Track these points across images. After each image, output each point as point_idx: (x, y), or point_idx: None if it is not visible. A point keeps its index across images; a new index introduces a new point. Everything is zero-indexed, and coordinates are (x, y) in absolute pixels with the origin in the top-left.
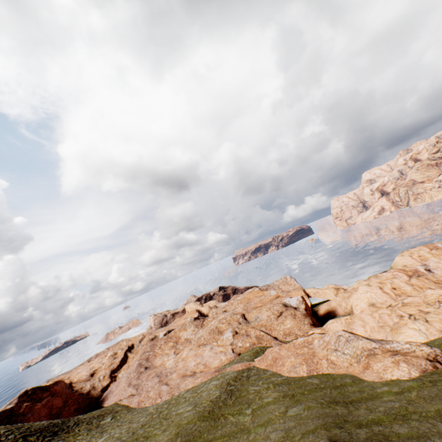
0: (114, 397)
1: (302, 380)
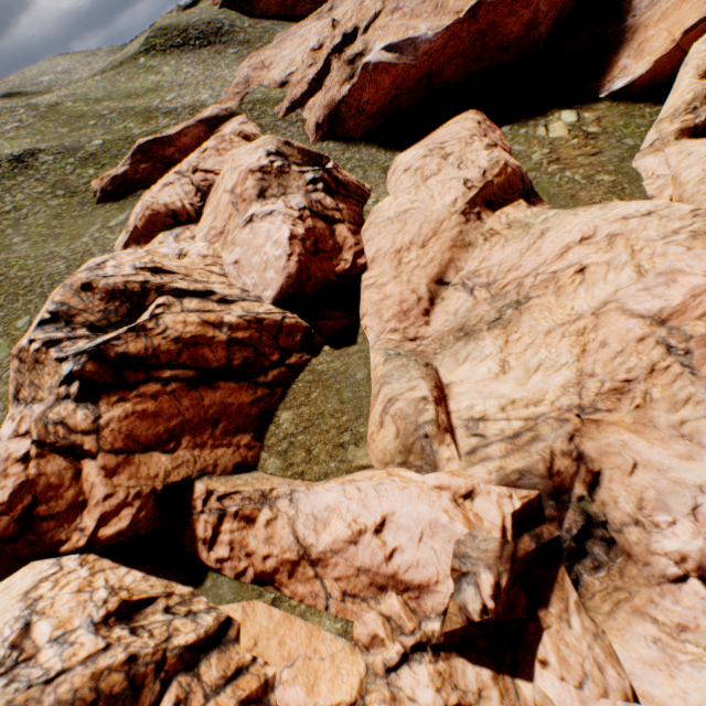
0: None
1: None
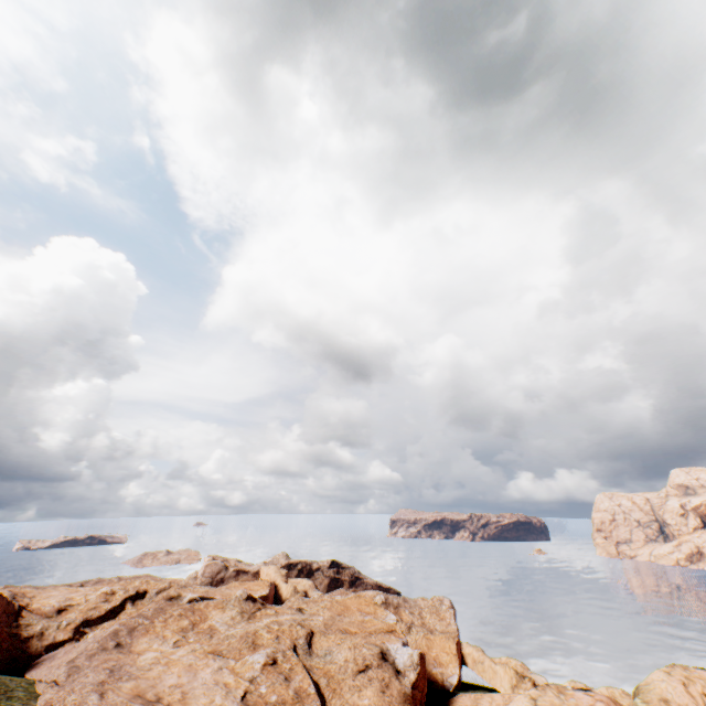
0: (46, 669)
1: None
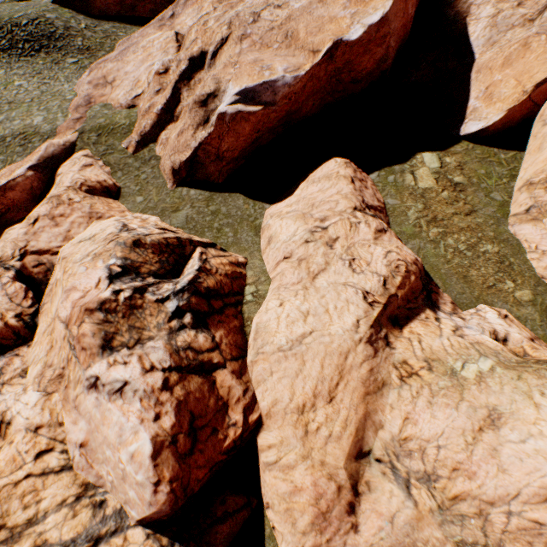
0: None
1: None
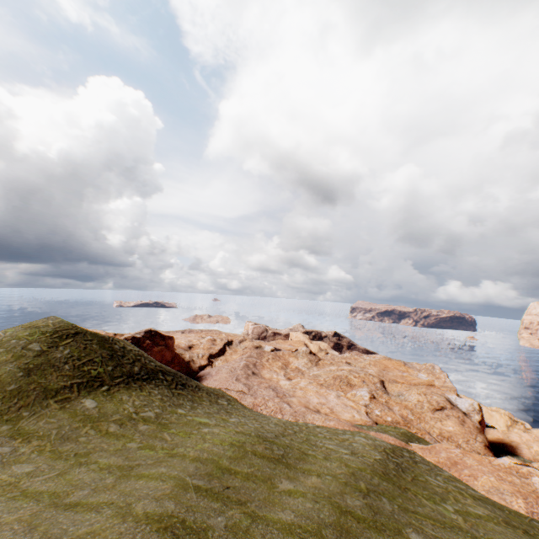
0: (214, 381)
1: (524, 517)
